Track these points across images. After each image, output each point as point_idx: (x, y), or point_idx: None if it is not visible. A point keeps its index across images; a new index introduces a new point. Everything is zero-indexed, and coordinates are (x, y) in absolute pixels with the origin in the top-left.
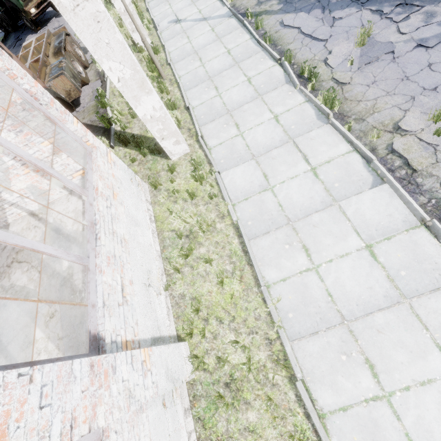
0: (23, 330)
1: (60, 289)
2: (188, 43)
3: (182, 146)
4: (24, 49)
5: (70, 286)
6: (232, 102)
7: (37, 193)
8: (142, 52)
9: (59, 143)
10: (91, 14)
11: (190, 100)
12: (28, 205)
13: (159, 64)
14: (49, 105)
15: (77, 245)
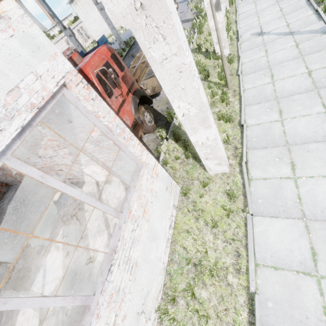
0: (56, 281)
1: (84, 267)
2: (264, 57)
3: (222, 167)
4: (140, 52)
5: (90, 270)
6: (295, 134)
7: (102, 174)
8: (218, 61)
9: (121, 156)
10: (176, 65)
11: (247, 116)
12: (96, 178)
13: (229, 76)
14: (119, 135)
15: (108, 234)
